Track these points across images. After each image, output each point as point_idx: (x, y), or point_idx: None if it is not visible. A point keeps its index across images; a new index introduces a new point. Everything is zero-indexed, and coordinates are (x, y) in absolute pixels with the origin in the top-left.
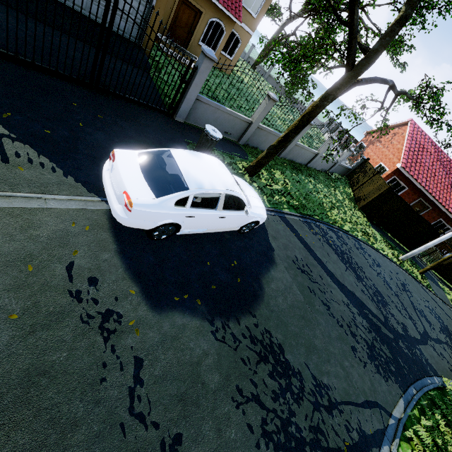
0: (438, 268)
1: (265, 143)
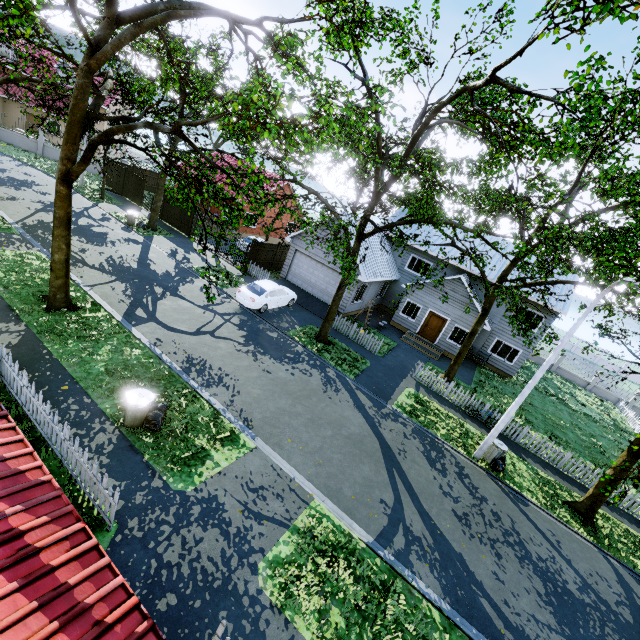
0: (161, 214)
1: (17, 142)
